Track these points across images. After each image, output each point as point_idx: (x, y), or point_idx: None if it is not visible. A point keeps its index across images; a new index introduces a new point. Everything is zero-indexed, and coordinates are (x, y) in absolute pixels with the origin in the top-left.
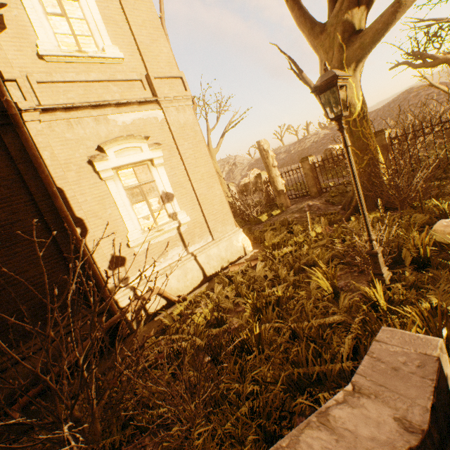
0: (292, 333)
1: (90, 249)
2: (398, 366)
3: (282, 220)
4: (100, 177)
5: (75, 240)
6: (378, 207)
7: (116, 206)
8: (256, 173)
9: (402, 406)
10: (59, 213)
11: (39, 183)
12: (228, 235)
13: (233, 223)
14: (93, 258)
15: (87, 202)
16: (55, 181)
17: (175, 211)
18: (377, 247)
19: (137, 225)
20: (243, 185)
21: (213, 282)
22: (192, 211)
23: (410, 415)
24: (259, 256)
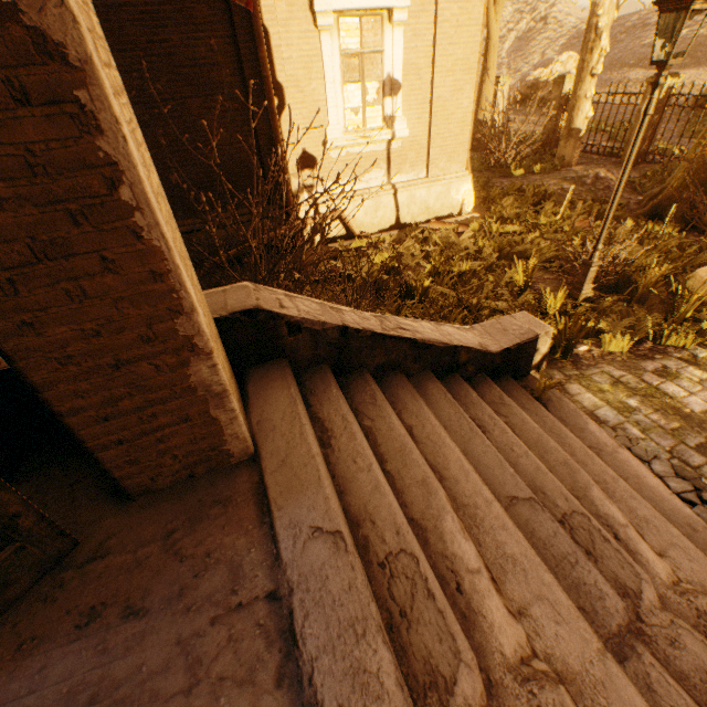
0: (457, 305)
1: (283, 133)
2: (508, 330)
3: (538, 185)
4: (314, 23)
5: (271, 116)
6: (666, 219)
7: (323, 79)
8: (571, 65)
9: (490, 343)
10: (259, 68)
11: (243, 12)
12: (450, 178)
13: (463, 163)
14: (283, 146)
15: (291, 62)
16: (262, 13)
17: (394, 115)
18: (596, 260)
19: (341, 119)
20: (530, 86)
21: (404, 232)
22: (416, 122)
23: (491, 347)
24: (473, 224)
